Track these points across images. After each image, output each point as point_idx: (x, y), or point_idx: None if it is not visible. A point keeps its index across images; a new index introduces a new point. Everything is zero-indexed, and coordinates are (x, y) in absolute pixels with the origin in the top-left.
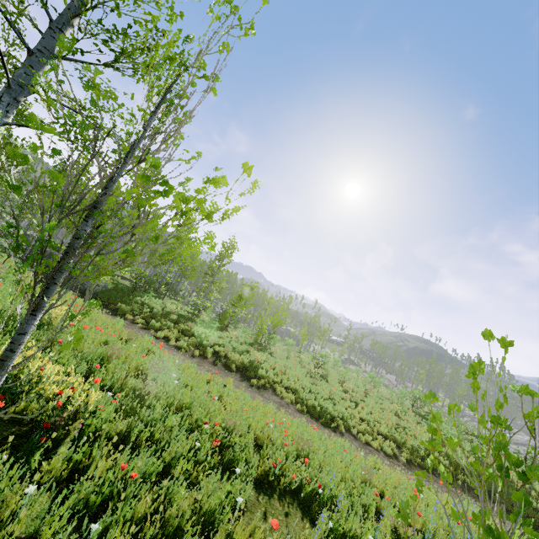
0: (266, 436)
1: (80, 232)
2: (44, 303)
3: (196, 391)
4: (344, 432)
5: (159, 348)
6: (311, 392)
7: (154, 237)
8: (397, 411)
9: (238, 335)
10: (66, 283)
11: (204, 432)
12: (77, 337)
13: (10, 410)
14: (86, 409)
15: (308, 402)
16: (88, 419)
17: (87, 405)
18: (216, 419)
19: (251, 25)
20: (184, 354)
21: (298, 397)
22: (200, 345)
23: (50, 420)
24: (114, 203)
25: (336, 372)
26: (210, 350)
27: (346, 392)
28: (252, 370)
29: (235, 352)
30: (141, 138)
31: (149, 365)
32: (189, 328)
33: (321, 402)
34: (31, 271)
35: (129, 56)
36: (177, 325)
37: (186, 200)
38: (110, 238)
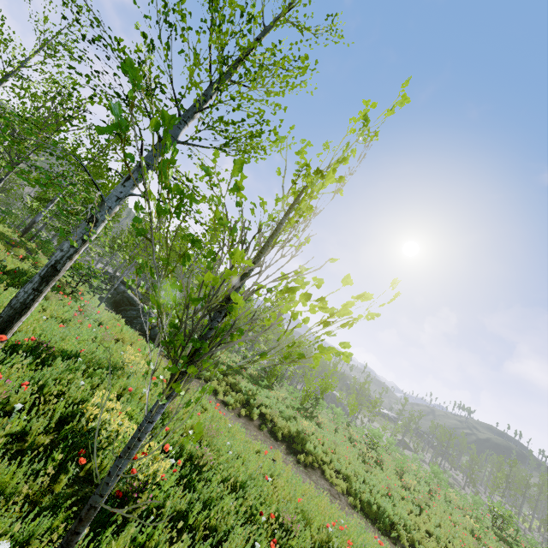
0: (324, 542)
1: (213, 323)
2: (173, 392)
3: (248, 465)
4: (407, 547)
5: (215, 407)
6: (365, 483)
7: (290, 342)
8: (474, 530)
9: (284, 396)
10: (132, 321)
11: (261, 527)
12: (196, 431)
13: (86, 466)
14: (154, 480)
15: (362, 495)
16: (153, 491)
17: (155, 475)
18: (272, 510)
19: (376, 133)
20: (230, 411)
21: (350, 486)
22: (247, 404)
23: (120, 485)
24: (182, 249)
25: (391, 458)
26: (257, 411)
27: (407, 489)
28: (299, 443)
29: (282, 417)
30: (274, 236)
31: (203, 425)
32: (237, 382)
33: (377, 498)
34: (106, 307)
35: (237, 141)
36: (225, 377)
37: (333, 313)
38: (238, 331)
